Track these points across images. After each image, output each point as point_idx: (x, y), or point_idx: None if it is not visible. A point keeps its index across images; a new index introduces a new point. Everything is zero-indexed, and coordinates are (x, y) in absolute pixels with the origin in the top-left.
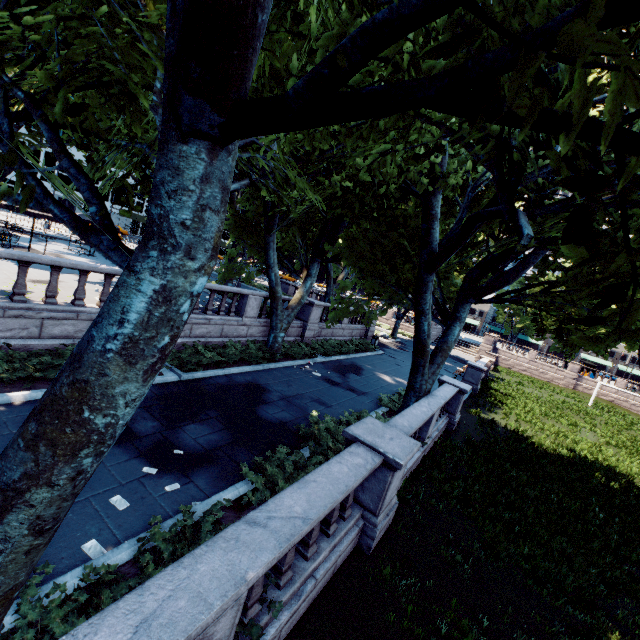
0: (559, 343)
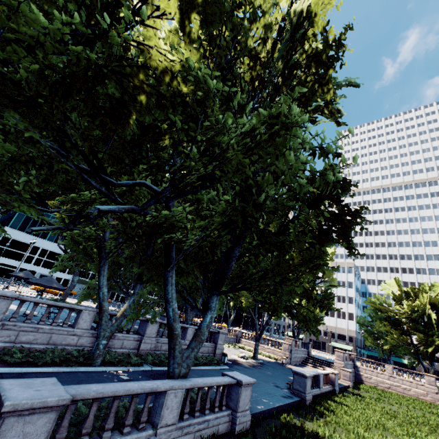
0: (414, 357)
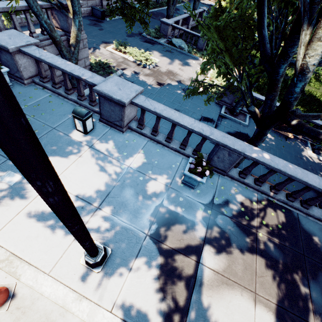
0: None
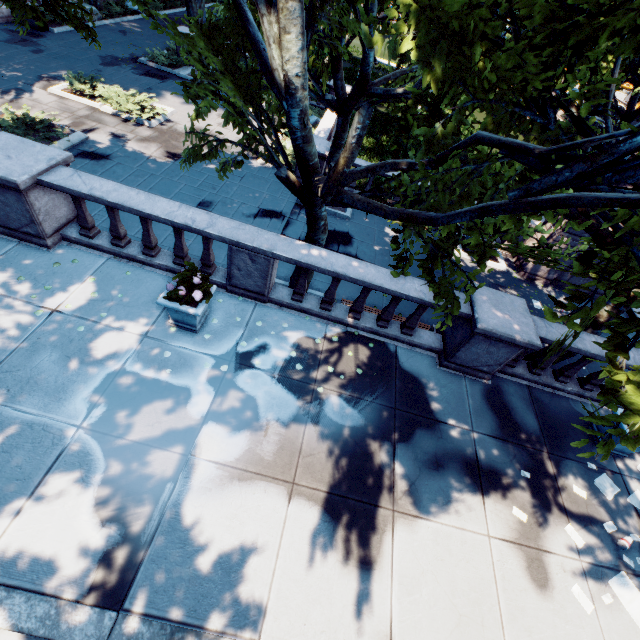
0: None
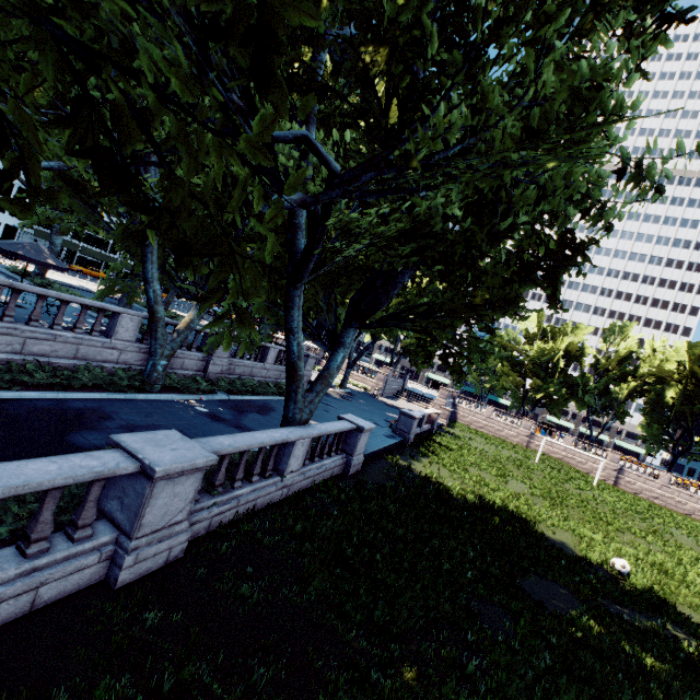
0: (518, 401)
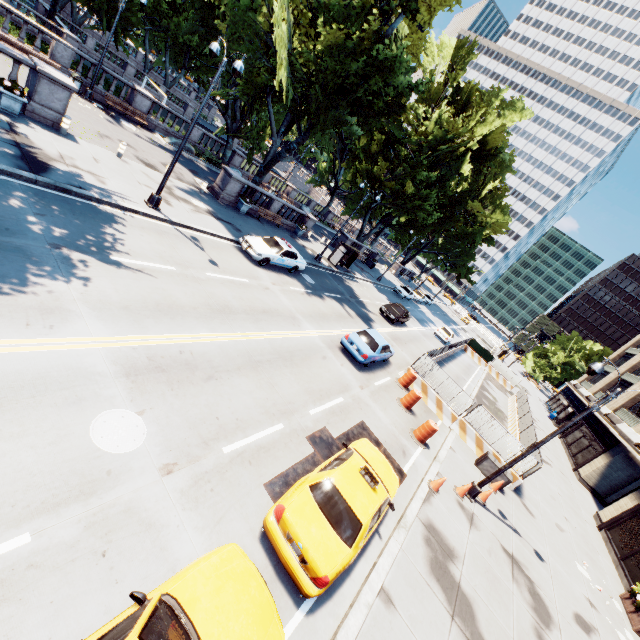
0: None
